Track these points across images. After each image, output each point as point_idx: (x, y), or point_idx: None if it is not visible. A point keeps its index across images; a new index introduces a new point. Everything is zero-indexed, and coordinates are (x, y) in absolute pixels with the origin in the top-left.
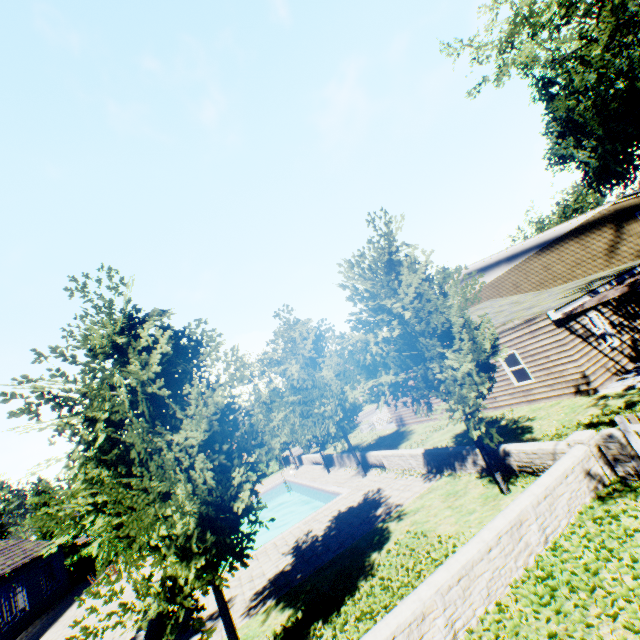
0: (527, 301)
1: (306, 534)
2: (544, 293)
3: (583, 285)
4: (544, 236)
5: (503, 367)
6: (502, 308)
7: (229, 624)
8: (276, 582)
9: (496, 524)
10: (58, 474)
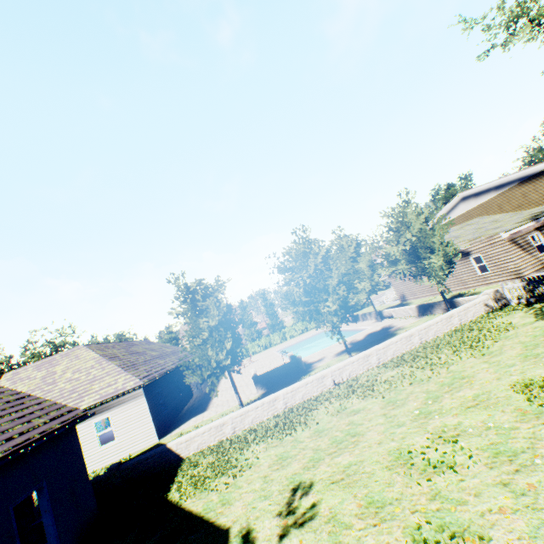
0: (502, 221)
1: (353, 340)
2: (517, 215)
3: (539, 213)
4: (525, 172)
5: (472, 264)
6: (483, 225)
7: (344, 341)
8: (344, 350)
9: (441, 316)
10: (294, 291)
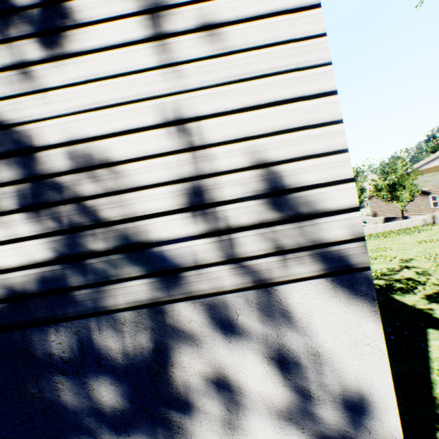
0: None
1: None
2: None
3: None
4: None
5: (429, 200)
6: None
7: None
8: None
9: (396, 221)
10: None
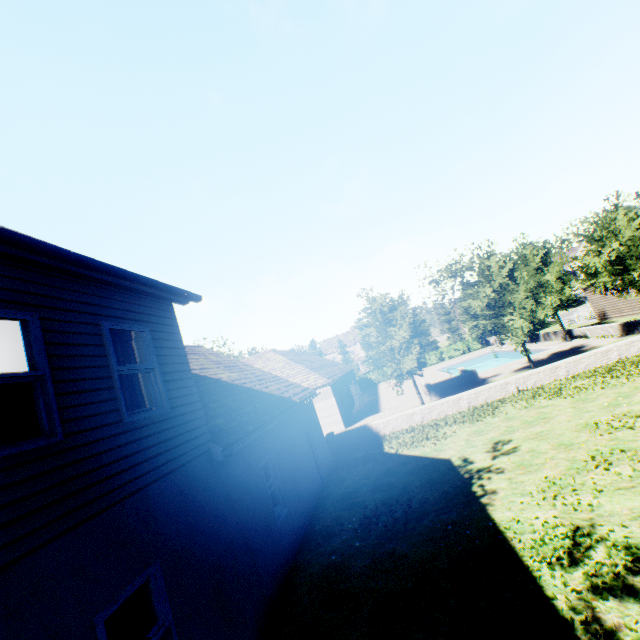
0: None
1: (533, 359)
2: None
3: None
4: None
5: None
6: None
7: (527, 354)
8: (524, 367)
9: None
10: (476, 305)
